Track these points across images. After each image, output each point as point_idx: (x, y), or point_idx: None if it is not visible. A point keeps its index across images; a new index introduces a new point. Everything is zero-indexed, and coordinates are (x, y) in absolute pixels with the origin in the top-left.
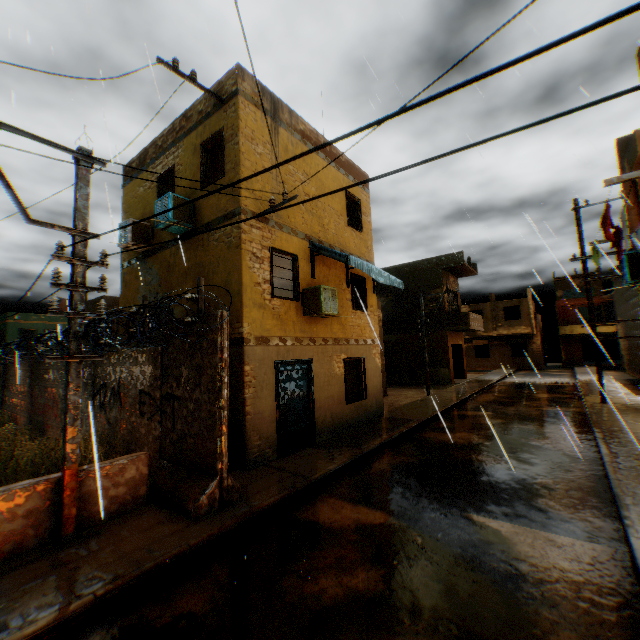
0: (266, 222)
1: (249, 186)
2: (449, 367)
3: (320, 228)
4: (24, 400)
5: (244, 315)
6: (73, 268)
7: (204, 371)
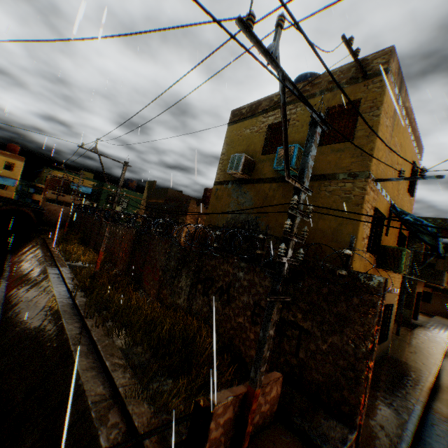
0: (376, 185)
1: (376, 153)
2: (410, 309)
3: (395, 192)
4: (123, 253)
5: (352, 265)
6: (291, 218)
7: (350, 324)
